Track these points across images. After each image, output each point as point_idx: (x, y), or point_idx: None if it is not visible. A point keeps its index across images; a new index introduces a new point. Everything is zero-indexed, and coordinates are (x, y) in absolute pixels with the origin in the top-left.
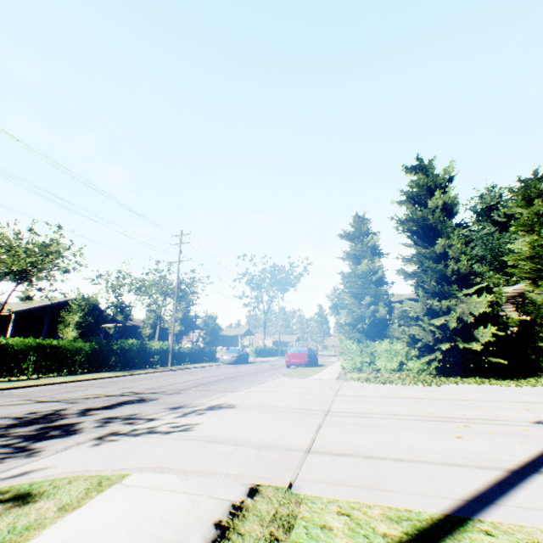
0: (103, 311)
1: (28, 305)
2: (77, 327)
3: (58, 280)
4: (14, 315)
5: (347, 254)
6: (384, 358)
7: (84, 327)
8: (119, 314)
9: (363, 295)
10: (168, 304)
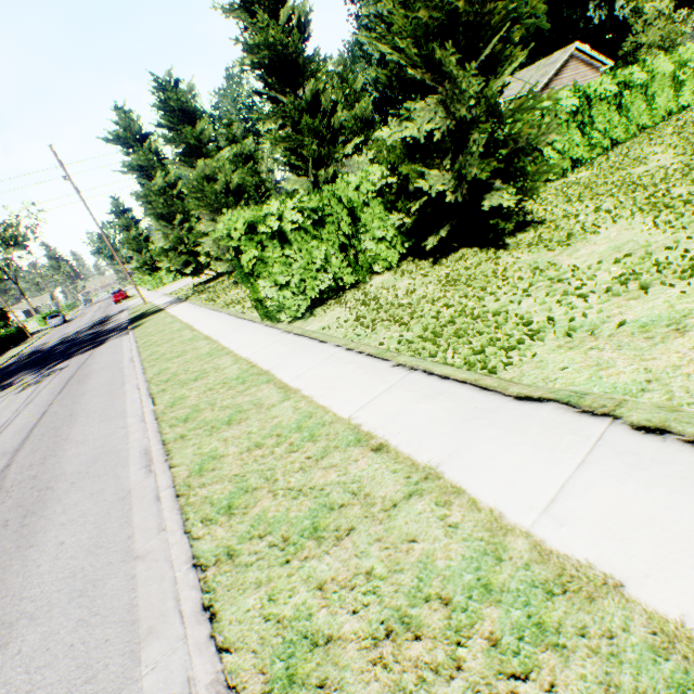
0: None
1: None
2: None
3: None
4: None
5: (119, 226)
6: (167, 278)
7: None
8: None
9: (141, 249)
10: None
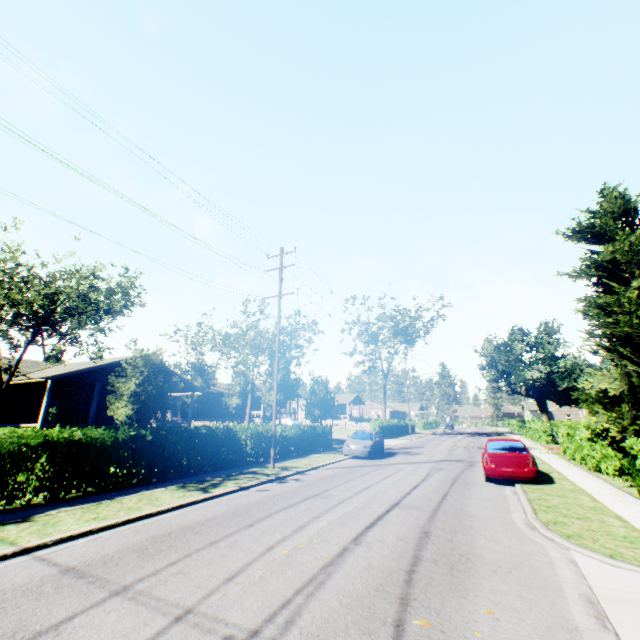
0: (175, 375)
1: (75, 367)
2: (133, 401)
3: (102, 328)
4: (50, 382)
5: (591, 264)
6: None
7: (142, 401)
8: (198, 378)
9: None
10: (261, 363)
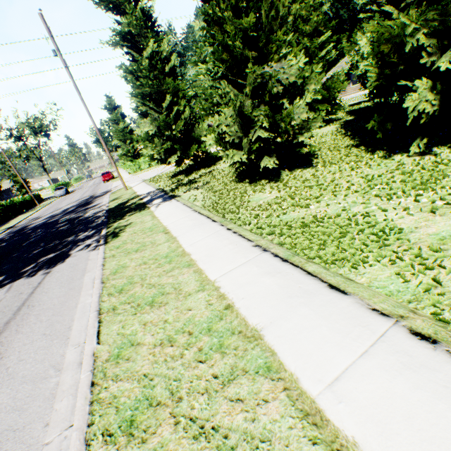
0: None
1: None
2: None
3: None
4: None
5: (110, 120)
6: (144, 165)
7: None
8: None
9: (126, 140)
10: None
